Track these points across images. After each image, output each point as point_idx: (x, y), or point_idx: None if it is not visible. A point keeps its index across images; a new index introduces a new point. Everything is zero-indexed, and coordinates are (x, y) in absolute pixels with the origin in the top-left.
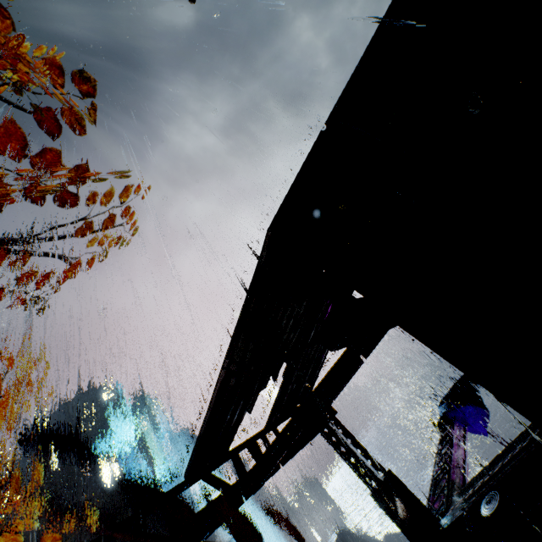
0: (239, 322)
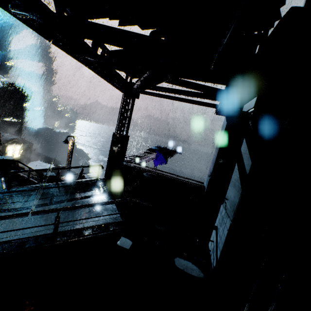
0: None
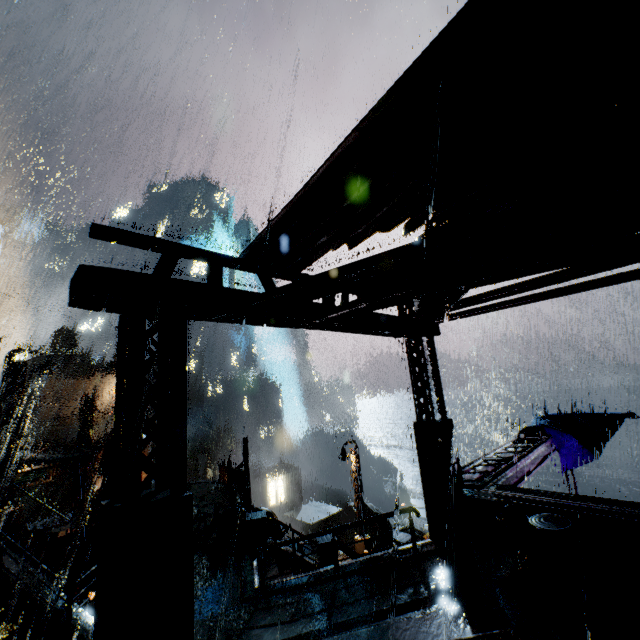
0: (439, 38)
